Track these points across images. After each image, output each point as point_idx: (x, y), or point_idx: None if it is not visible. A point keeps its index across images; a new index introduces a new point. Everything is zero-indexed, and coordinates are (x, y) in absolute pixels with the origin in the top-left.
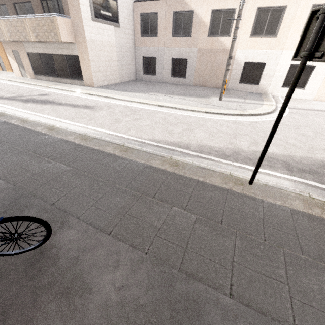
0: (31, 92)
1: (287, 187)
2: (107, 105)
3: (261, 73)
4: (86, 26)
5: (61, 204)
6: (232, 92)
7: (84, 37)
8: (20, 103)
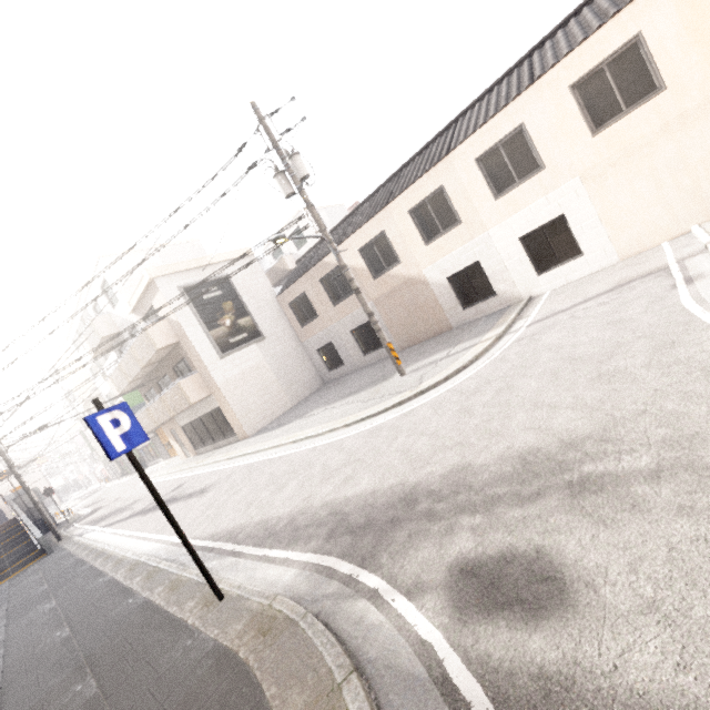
0: (170, 487)
1: (261, 591)
2: (229, 474)
3: (485, 276)
4: (213, 371)
5: (8, 701)
6: (452, 334)
7: (215, 384)
8: (139, 519)
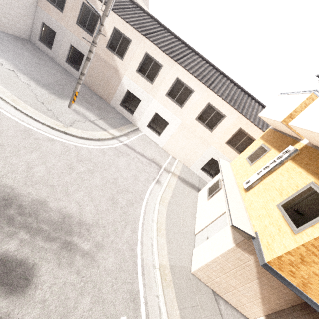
0: None
1: None
2: None
3: (137, 106)
4: None
5: None
6: (106, 108)
7: None
8: None
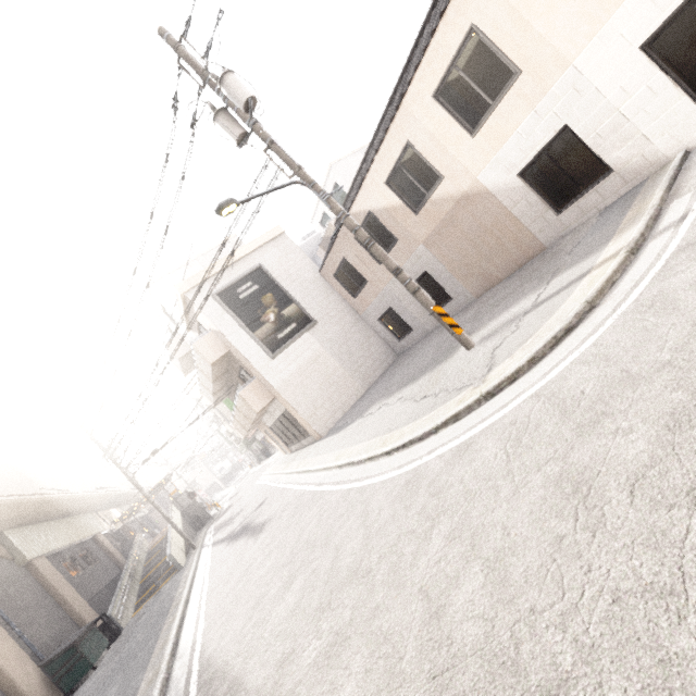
0: (259, 501)
1: None
2: (285, 505)
3: (584, 147)
4: (267, 375)
5: None
6: (545, 259)
7: (272, 388)
8: (223, 549)
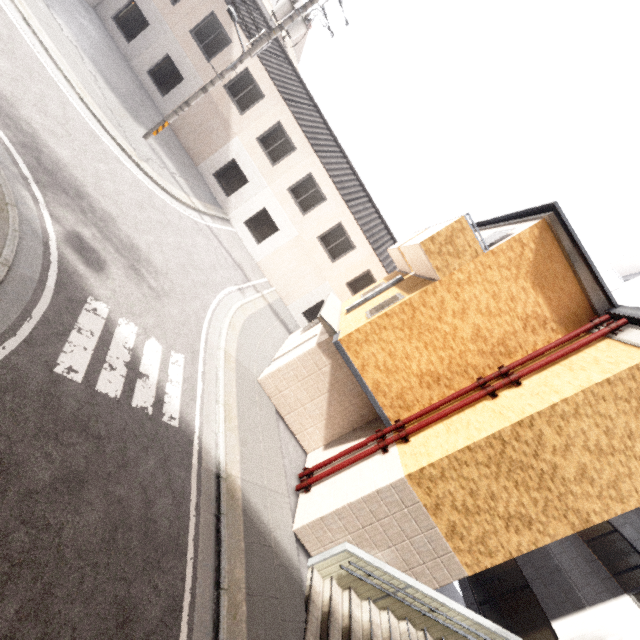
0: None
1: None
2: None
3: (239, 188)
4: None
5: None
6: (191, 170)
7: None
8: None
